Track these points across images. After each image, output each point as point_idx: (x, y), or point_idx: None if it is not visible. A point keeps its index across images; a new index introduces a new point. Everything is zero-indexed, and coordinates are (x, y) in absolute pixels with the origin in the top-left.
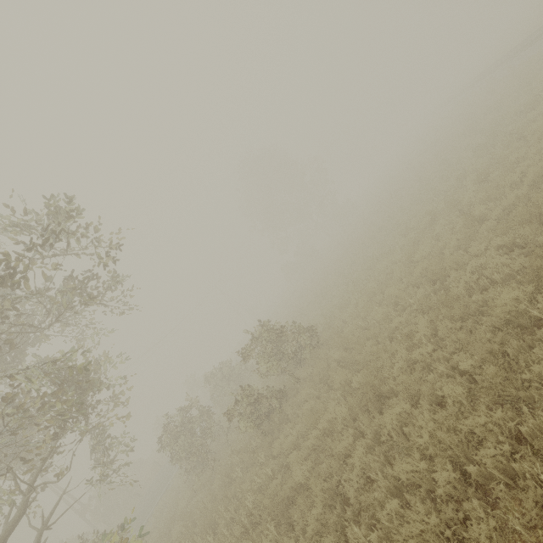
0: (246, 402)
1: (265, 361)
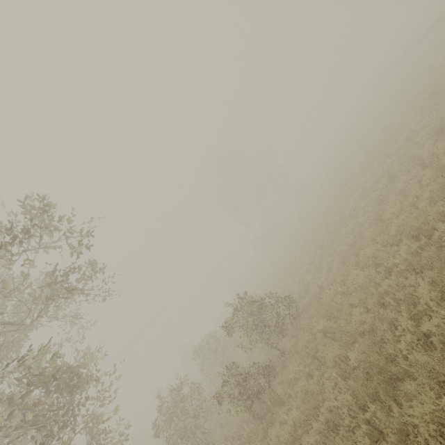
0: (234, 383)
1: (248, 335)
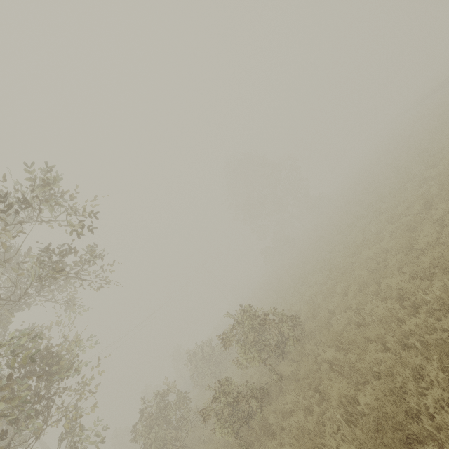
0: (223, 402)
1: (245, 352)
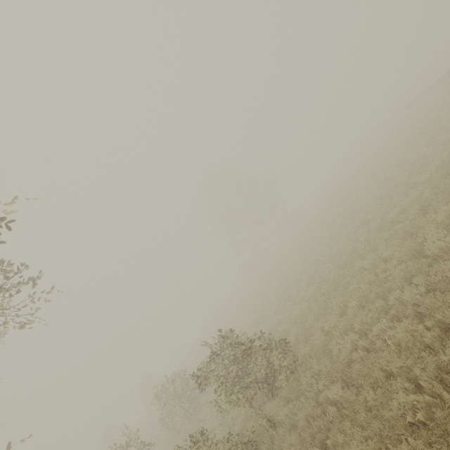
0: None
1: (227, 392)
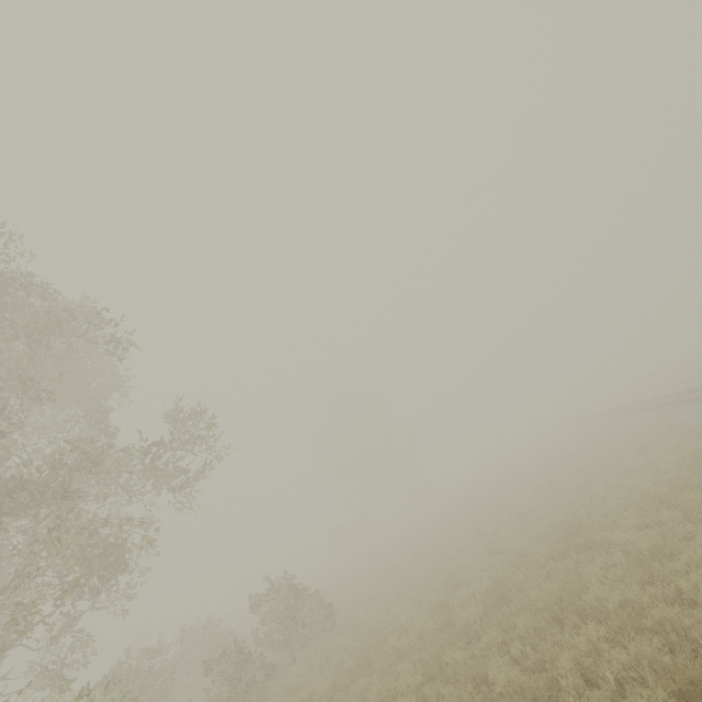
0: (234, 657)
1: (272, 619)
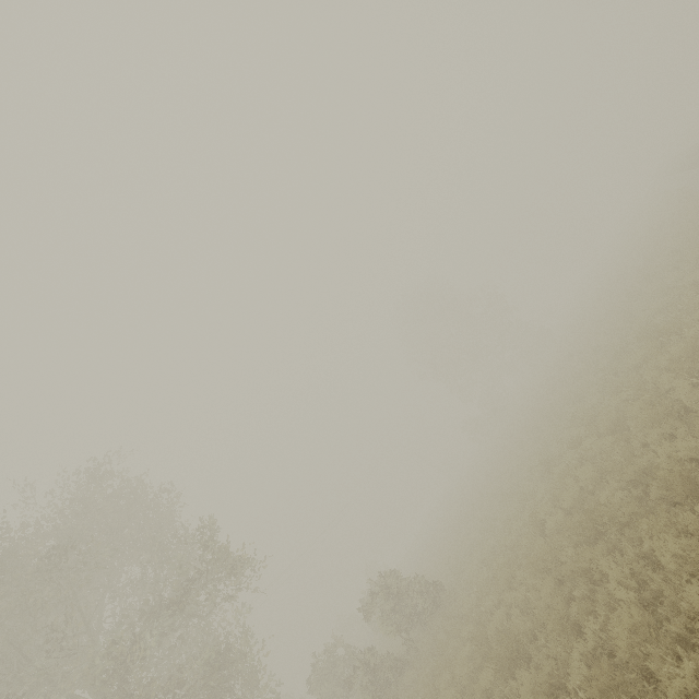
0: (362, 672)
1: (383, 624)
